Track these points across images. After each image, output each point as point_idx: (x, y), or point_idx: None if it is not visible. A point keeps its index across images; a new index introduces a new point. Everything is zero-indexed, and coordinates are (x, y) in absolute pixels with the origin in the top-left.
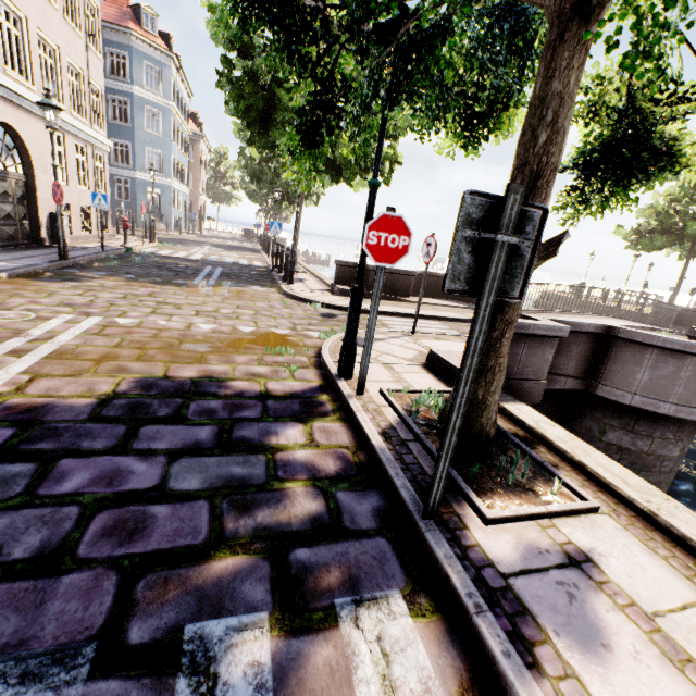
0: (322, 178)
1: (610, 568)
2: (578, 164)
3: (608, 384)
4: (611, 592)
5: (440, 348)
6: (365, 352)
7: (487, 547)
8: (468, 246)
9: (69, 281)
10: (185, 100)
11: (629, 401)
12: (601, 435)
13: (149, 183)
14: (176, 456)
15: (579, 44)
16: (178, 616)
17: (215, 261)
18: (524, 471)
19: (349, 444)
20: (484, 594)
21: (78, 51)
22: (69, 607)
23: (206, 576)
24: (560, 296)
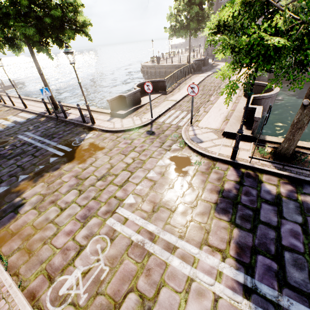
0: None
1: None
2: None
3: None
4: None
5: (209, 125)
6: (254, 150)
7: None
8: None
9: (17, 209)
10: None
11: None
12: None
13: None
14: (282, 217)
15: None
16: None
17: (5, 129)
18: (306, 157)
19: (277, 178)
20: None
21: None
22: None
23: None
24: (152, 65)
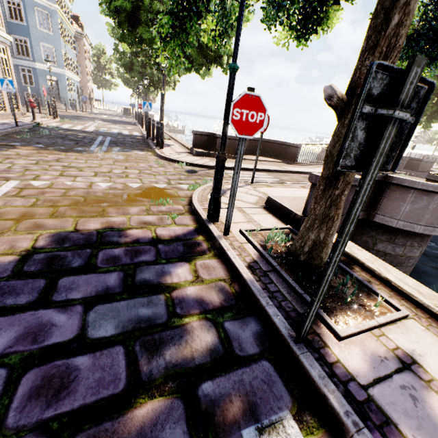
0: (178, 69)
1: (430, 366)
2: None
3: (382, 214)
4: (437, 389)
5: (272, 193)
6: (230, 205)
7: (345, 362)
8: (362, 122)
9: None
10: (67, 4)
11: (395, 225)
12: (374, 246)
13: (47, 72)
14: (91, 304)
15: None
16: None
17: (105, 132)
18: (354, 291)
19: (225, 277)
20: (355, 409)
21: None
22: None
23: (130, 427)
24: None
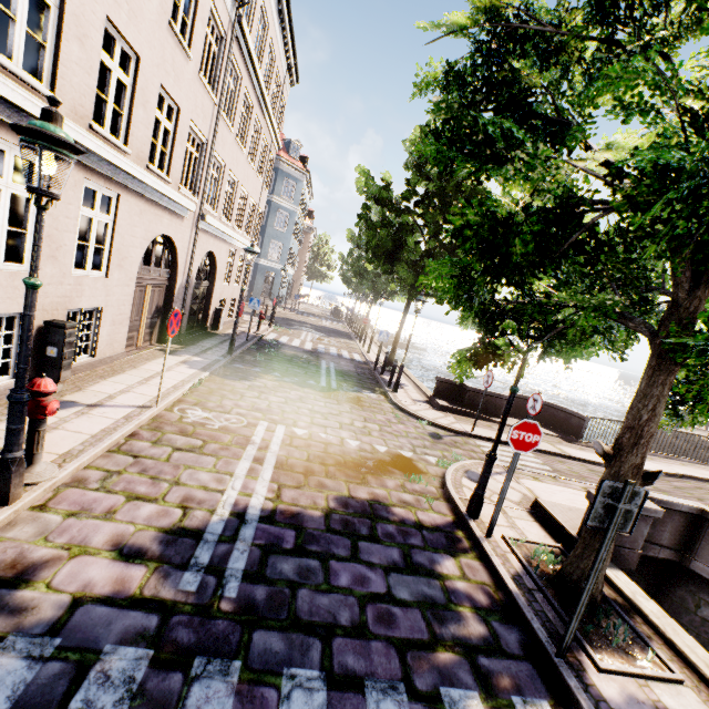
0: None
1: None
2: (671, 387)
3: (702, 561)
4: None
5: (540, 491)
6: (497, 508)
7: (601, 688)
8: (601, 504)
9: (243, 379)
10: (307, 202)
11: None
12: (696, 608)
13: (268, 267)
14: (387, 570)
15: (669, 373)
16: (434, 680)
17: (325, 353)
18: (625, 637)
19: (489, 582)
20: None
21: (257, 191)
22: (382, 660)
23: (438, 661)
24: None
